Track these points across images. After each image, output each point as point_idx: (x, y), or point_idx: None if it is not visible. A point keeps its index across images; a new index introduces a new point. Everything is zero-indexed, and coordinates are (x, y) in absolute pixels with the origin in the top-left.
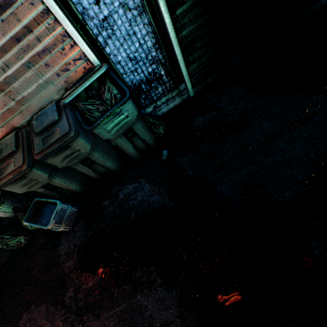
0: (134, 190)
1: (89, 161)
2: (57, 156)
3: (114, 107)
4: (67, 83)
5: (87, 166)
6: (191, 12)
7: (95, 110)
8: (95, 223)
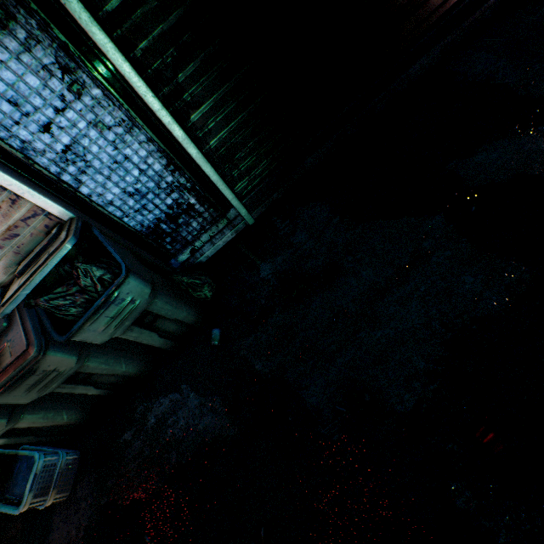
0: (172, 407)
1: (83, 374)
2: (16, 389)
3: (103, 296)
4: (19, 254)
5: (82, 382)
6: (217, 112)
7: (70, 304)
8: (111, 479)
